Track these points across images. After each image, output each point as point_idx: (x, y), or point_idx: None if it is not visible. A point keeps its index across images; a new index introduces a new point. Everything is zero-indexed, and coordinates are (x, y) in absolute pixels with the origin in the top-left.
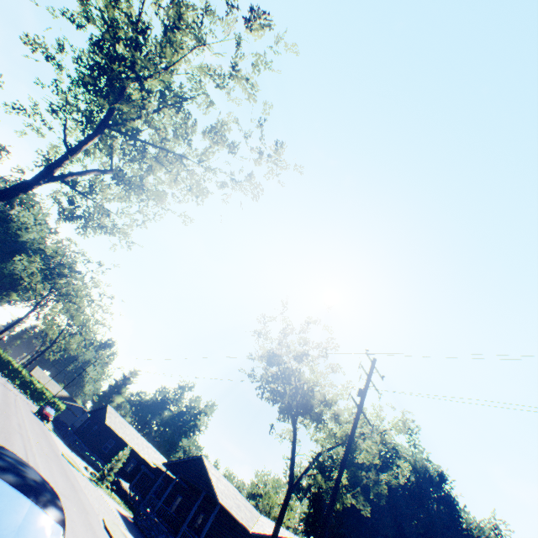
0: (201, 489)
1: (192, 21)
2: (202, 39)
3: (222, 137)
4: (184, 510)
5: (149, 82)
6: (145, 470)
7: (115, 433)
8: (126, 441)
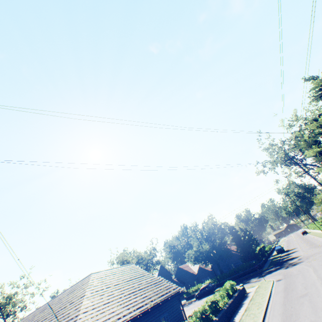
0: None
1: (14, 295)
2: (17, 293)
3: (34, 295)
4: None
5: (8, 306)
6: None
7: None
8: None
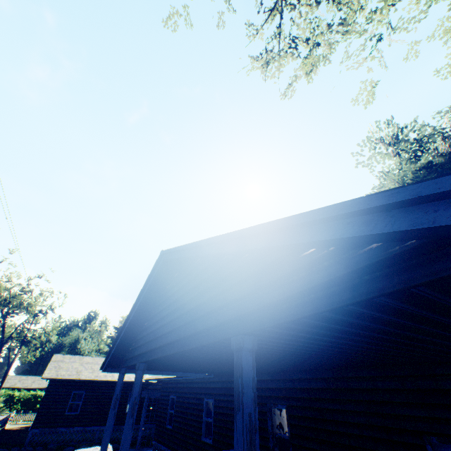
0: (217, 342)
1: None
2: None
3: None
4: (231, 424)
5: None
6: (150, 396)
7: (76, 381)
8: (99, 380)
